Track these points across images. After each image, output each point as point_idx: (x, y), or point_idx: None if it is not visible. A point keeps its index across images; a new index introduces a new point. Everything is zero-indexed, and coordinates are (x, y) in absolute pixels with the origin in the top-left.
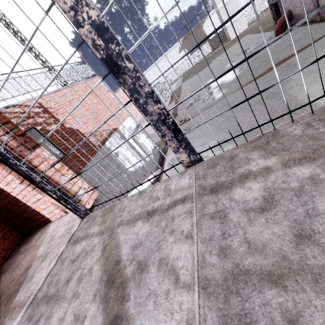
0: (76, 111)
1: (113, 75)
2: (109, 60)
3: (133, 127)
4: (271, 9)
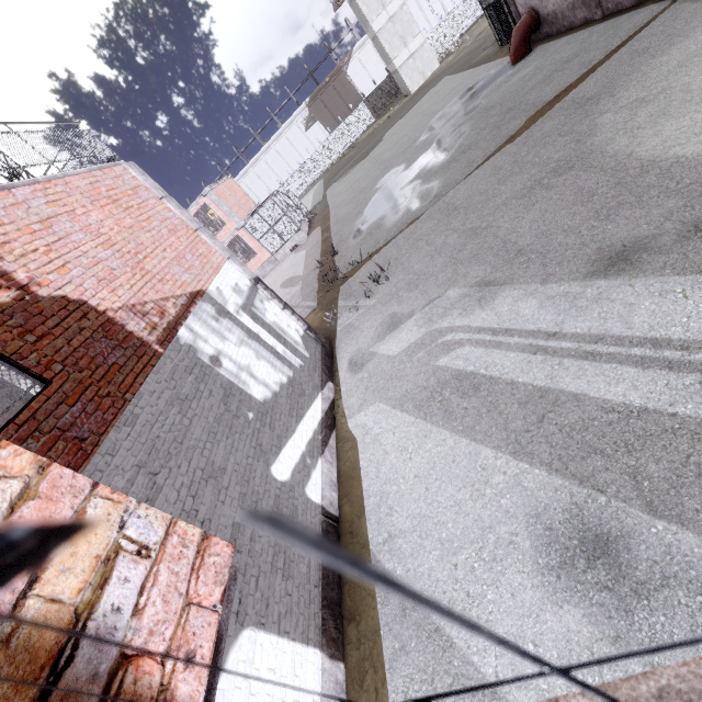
0: (72, 250)
1: None
2: None
3: (244, 286)
4: (488, 16)
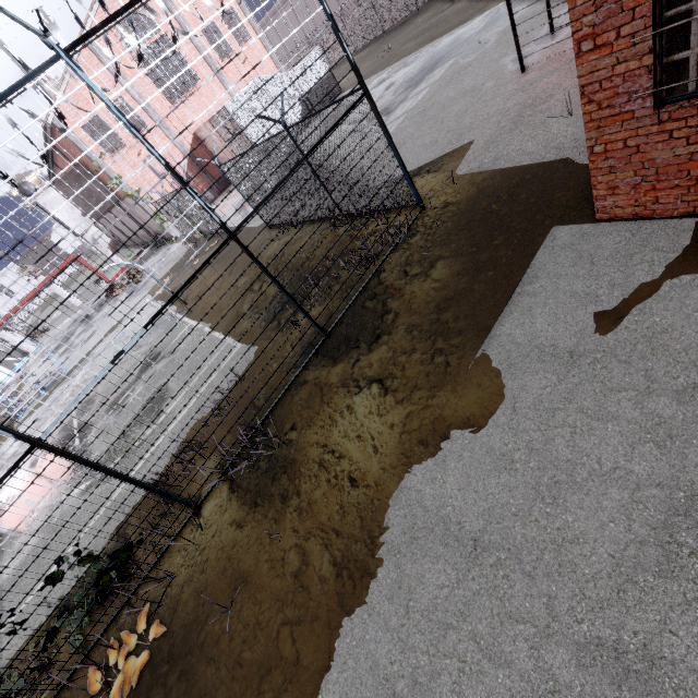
0: None
1: None
2: None
3: None
4: None
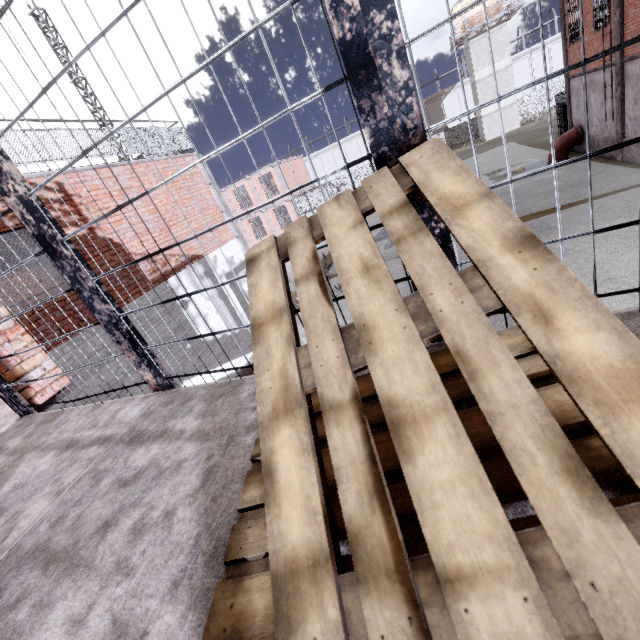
0: (129, 211)
1: (49, 255)
2: (43, 238)
3: (237, 260)
4: (558, 111)
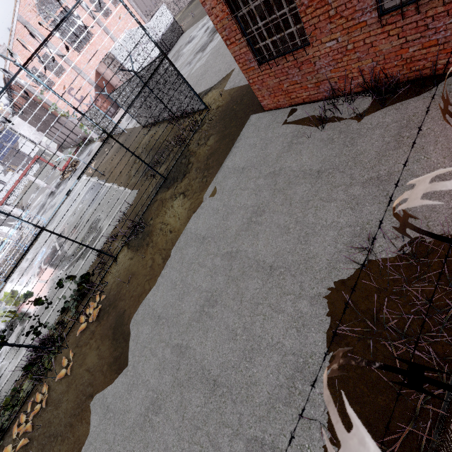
0: None
1: None
2: None
3: None
4: None
